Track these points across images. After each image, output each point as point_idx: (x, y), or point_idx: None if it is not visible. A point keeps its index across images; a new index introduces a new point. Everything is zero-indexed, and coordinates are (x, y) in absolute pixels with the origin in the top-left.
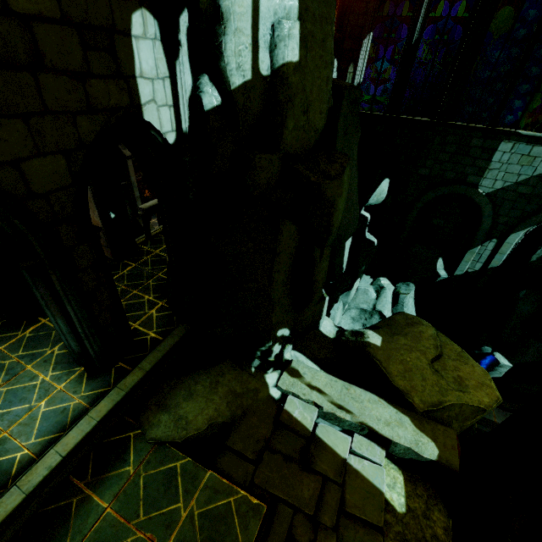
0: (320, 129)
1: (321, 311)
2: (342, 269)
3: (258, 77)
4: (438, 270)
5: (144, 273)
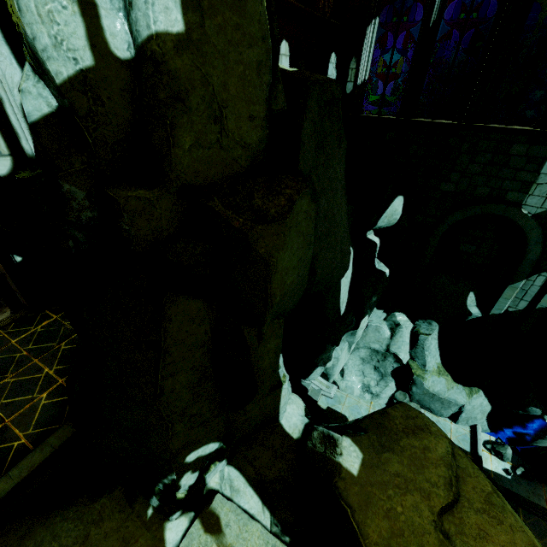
0: (256, 144)
1: (276, 402)
2: (339, 311)
3: (111, 62)
4: (468, 307)
5: (60, 331)
